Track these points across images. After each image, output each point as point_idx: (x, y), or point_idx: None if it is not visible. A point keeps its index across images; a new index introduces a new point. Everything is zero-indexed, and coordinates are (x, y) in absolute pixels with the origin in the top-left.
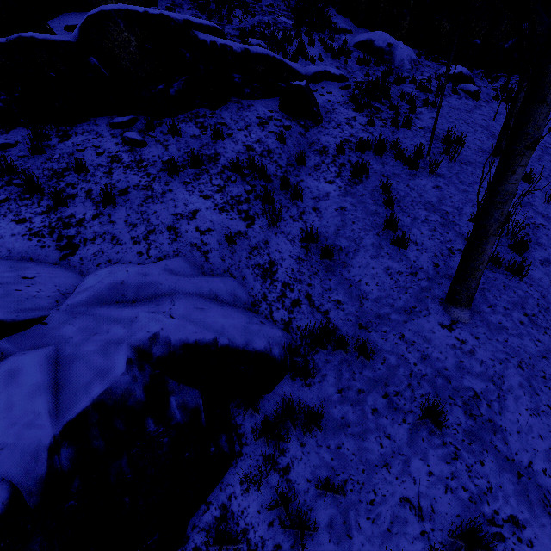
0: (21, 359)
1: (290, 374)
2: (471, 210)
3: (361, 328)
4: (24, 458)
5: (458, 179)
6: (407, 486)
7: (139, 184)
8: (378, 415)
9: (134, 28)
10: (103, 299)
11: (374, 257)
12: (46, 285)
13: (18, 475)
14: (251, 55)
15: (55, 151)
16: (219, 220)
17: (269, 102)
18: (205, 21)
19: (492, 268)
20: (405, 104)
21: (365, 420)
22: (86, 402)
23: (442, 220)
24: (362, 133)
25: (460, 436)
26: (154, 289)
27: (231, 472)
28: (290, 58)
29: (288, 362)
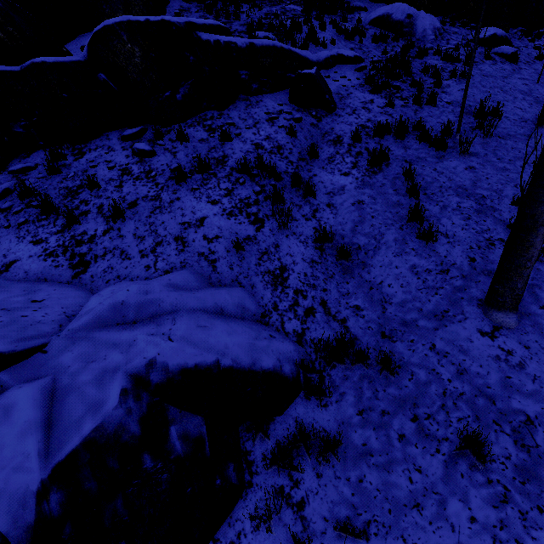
0: (15, 394)
1: (304, 393)
2: (513, 191)
3: (384, 337)
4: (12, 505)
5: (495, 156)
6: (444, 534)
7: (148, 195)
8: (406, 442)
9: (137, 39)
10: (104, 321)
11: (398, 255)
12: (53, 308)
13: (6, 524)
14: (257, 49)
15: (70, 170)
16: (228, 226)
17: (279, 95)
18: (208, 20)
19: (543, 259)
20: (430, 78)
21: (390, 448)
22: (76, 441)
23: (477, 206)
24: (380, 117)
25: (509, 473)
26: (155, 308)
27: (240, 505)
28: (300, 46)
29: (302, 379)
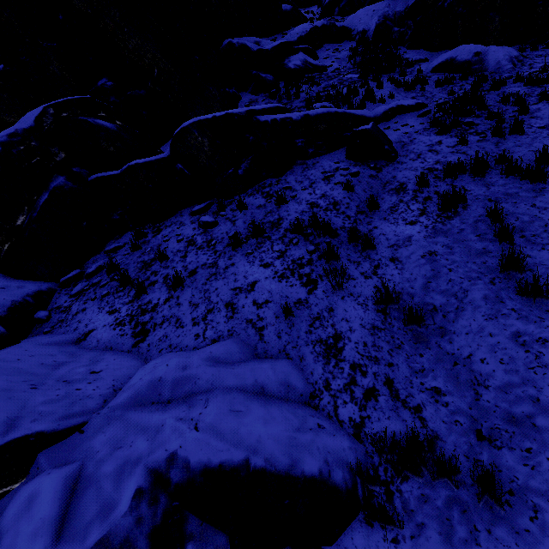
0: (42, 481)
1: (364, 514)
2: None
3: (480, 439)
4: None
5: None
6: None
7: (207, 263)
8: None
9: (206, 132)
10: (141, 399)
11: (491, 318)
12: (105, 380)
13: None
14: (311, 118)
15: (148, 246)
16: (278, 289)
17: (335, 154)
18: (267, 105)
19: None
20: (511, 107)
21: None
22: None
23: None
24: (451, 157)
25: None
26: (191, 385)
27: None
28: (356, 107)
29: (360, 492)
